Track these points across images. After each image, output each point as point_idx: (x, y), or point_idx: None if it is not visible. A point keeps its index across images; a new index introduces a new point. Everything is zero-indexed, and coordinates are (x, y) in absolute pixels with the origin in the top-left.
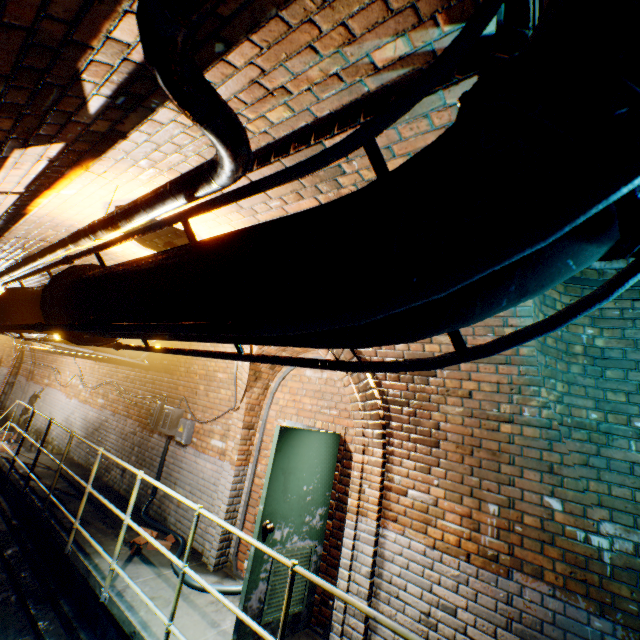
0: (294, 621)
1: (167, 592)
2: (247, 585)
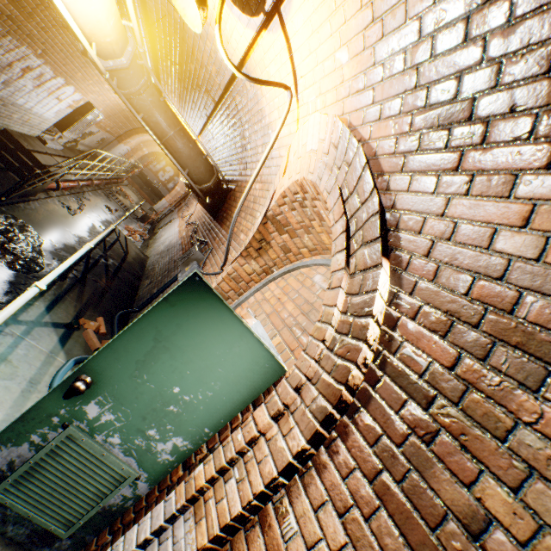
0: (43, 537)
1: (27, 370)
2: (5, 428)
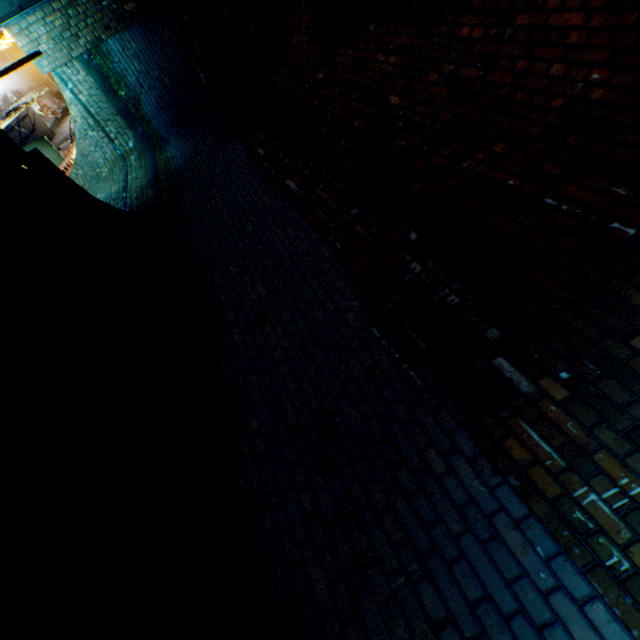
0: None
1: None
2: None
